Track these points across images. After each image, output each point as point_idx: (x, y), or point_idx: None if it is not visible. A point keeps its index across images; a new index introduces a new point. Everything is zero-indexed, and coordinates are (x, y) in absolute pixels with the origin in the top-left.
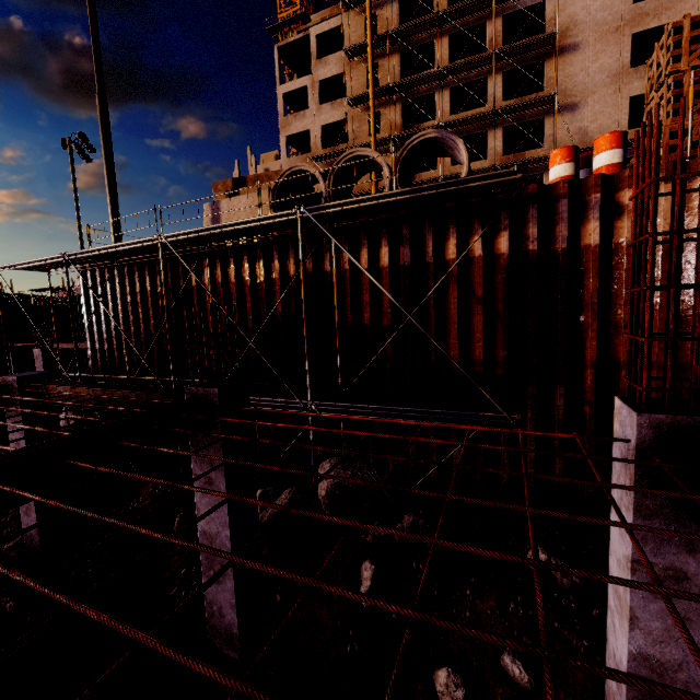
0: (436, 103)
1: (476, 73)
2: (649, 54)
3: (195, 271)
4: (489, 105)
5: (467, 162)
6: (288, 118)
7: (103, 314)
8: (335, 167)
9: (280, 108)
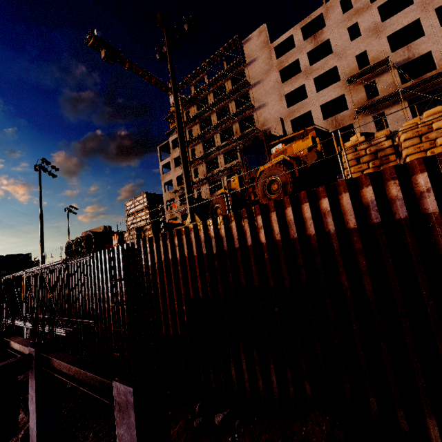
0: (218, 161)
1: (232, 146)
2: (312, 121)
3: (48, 276)
4: (239, 159)
5: (94, 242)
6: (164, 175)
7: (32, 291)
8: (75, 241)
9: (161, 172)
